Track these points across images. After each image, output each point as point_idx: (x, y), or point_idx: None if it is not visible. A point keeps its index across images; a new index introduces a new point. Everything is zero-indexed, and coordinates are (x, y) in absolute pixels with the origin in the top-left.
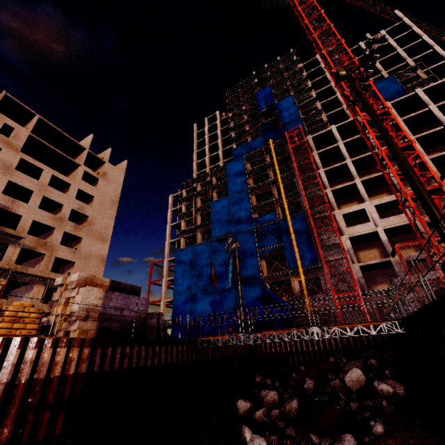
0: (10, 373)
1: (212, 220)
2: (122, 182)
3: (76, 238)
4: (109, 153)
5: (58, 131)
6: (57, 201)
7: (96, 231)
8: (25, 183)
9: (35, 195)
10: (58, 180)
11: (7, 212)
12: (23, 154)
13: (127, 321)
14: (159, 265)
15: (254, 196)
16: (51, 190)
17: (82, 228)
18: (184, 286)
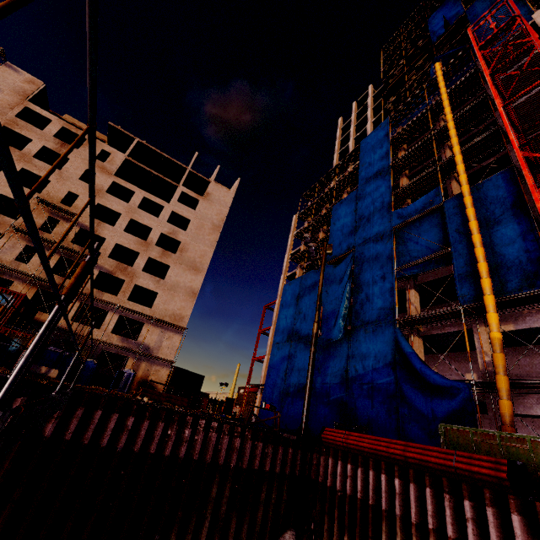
0: None
1: (330, 233)
2: (229, 203)
3: (169, 268)
4: (216, 171)
5: (157, 152)
6: (145, 224)
7: (188, 259)
8: (113, 206)
9: (123, 217)
10: (154, 204)
11: (97, 236)
12: (116, 177)
13: None
14: None
15: (404, 178)
16: (141, 212)
17: (171, 255)
18: (284, 335)
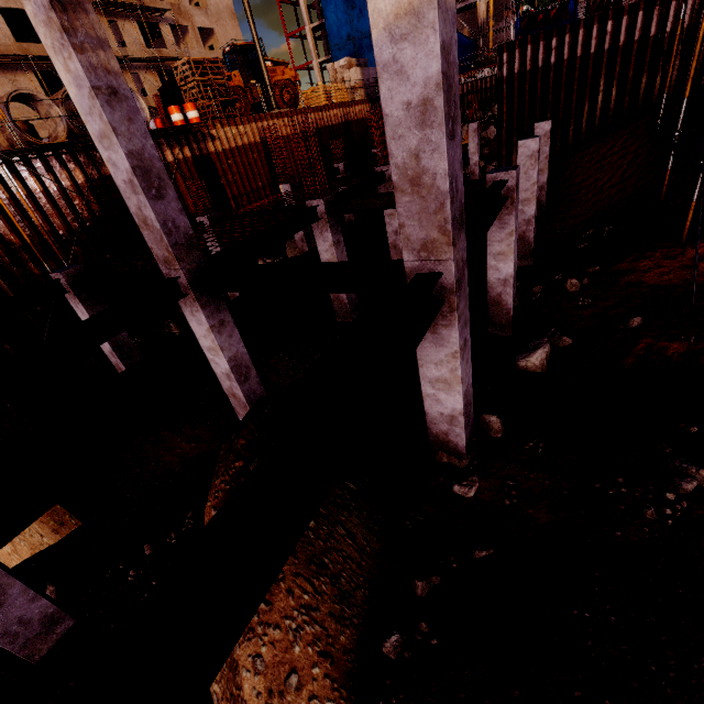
0: (359, 116)
1: None
2: None
3: None
4: None
5: None
6: None
7: None
8: None
9: None
10: None
11: None
12: None
13: (372, 87)
14: (286, 0)
15: None
16: None
17: None
18: (342, 35)
